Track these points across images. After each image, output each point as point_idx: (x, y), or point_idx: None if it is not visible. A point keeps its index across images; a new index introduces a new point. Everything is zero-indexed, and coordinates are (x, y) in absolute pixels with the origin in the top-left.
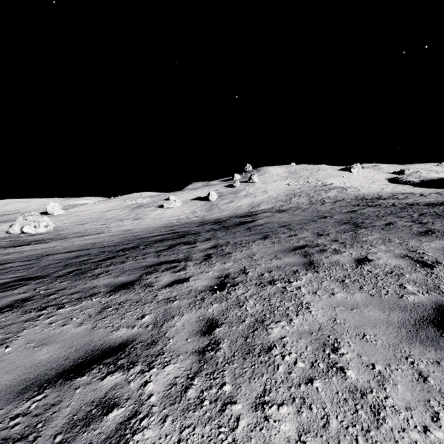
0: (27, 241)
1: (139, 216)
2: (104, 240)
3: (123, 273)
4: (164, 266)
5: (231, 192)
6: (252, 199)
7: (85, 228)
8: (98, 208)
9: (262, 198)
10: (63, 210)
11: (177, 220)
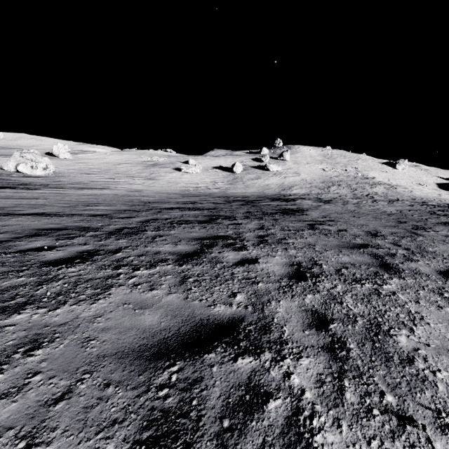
0: (16, 183)
1: (153, 176)
2: (103, 201)
3: (67, 395)
4: (216, 376)
5: (258, 167)
6: (282, 179)
7: (90, 179)
8: (109, 158)
9: (294, 180)
10: (70, 154)
11: (194, 188)
